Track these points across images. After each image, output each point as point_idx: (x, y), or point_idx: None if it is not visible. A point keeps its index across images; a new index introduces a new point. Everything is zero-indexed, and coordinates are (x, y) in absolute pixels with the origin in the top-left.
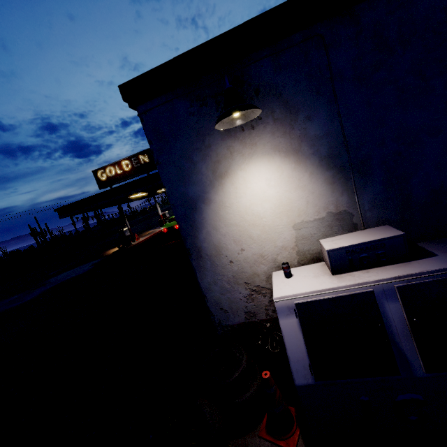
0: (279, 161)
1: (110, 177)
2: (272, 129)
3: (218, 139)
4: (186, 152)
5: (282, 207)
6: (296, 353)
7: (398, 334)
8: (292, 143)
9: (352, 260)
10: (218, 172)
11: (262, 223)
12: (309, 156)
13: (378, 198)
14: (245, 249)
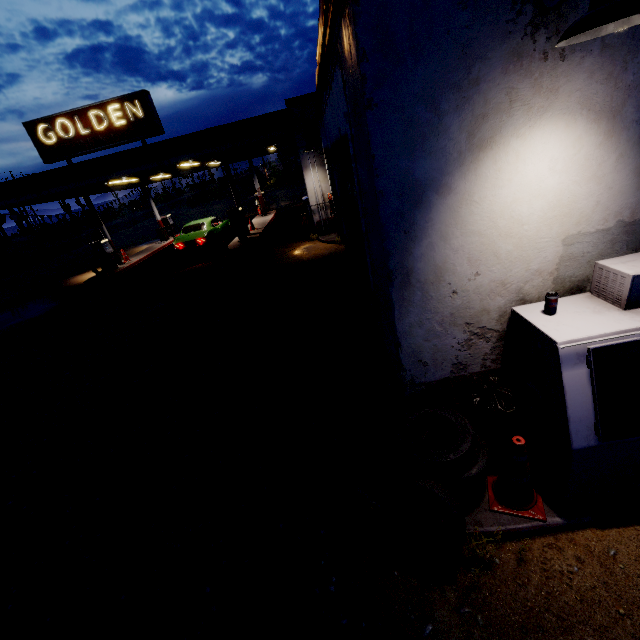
0: (581, 128)
1: (64, 139)
2: (593, 65)
3: (497, 70)
4: (431, 89)
5: (558, 209)
6: (579, 411)
7: None
8: (613, 97)
9: None
10: (477, 136)
11: (521, 232)
12: (629, 125)
13: None
14: (481, 273)
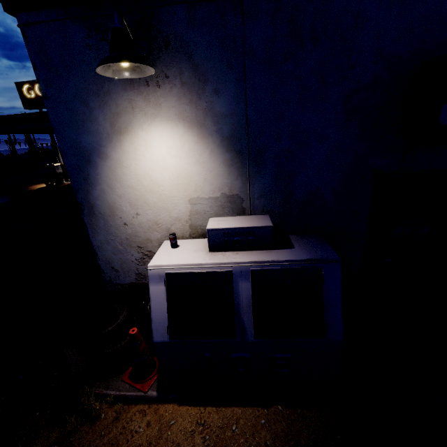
0: (182, 130)
1: (39, 96)
2: (179, 93)
3: (120, 87)
4: (81, 93)
5: (181, 179)
6: (159, 315)
7: (243, 308)
8: (197, 114)
9: (227, 242)
10: (117, 126)
11: (160, 191)
12: (212, 133)
13: (266, 188)
14: (140, 214)
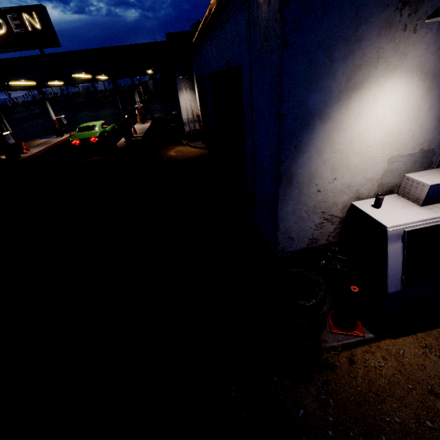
0: (415, 84)
1: None
2: (431, 40)
3: (375, 32)
4: (330, 39)
5: (390, 138)
6: (394, 270)
7: None
8: (436, 65)
9: None
10: (353, 81)
11: (366, 152)
12: None
13: None
14: (337, 179)
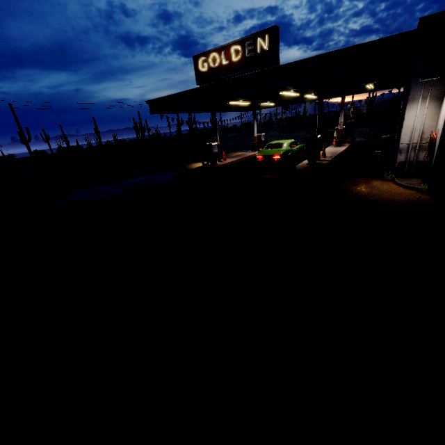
0: None
1: (211, 68)
2: None
3: None
4: None
5: None
6: None
7: None
8: None
9: None
10: None
11: None
12: None
13: None
14: None
